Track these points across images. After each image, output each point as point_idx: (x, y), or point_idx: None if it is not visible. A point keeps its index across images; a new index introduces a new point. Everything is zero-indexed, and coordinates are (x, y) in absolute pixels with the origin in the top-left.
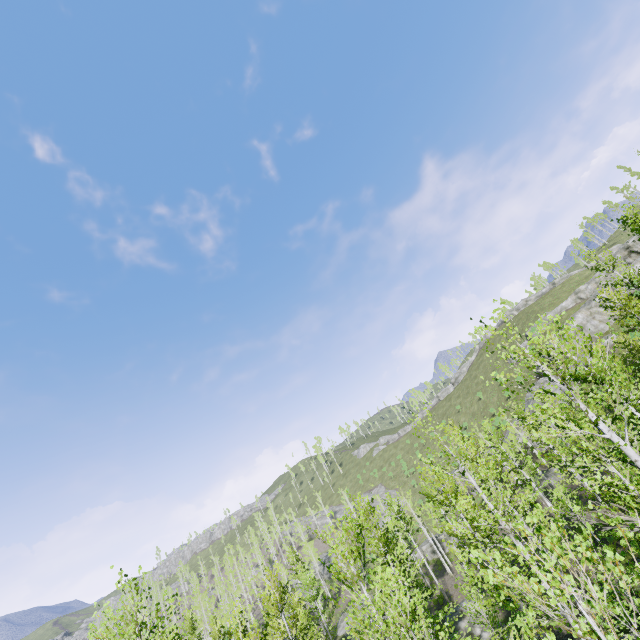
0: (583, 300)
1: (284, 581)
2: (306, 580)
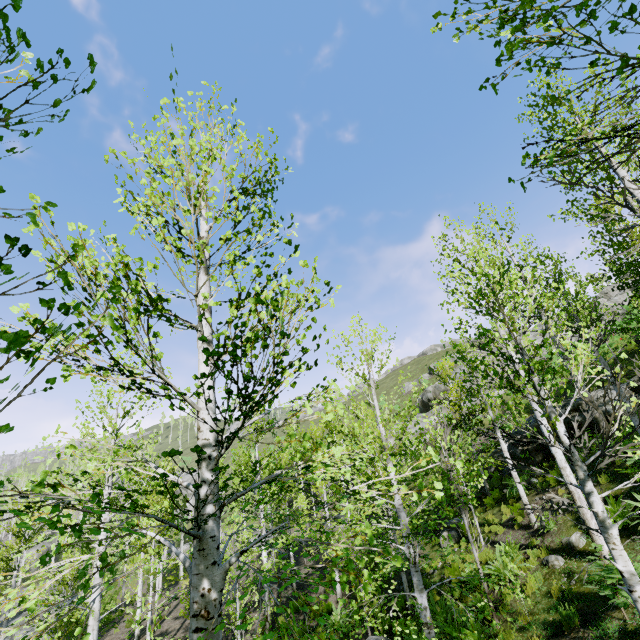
0: None
1: None
2: None
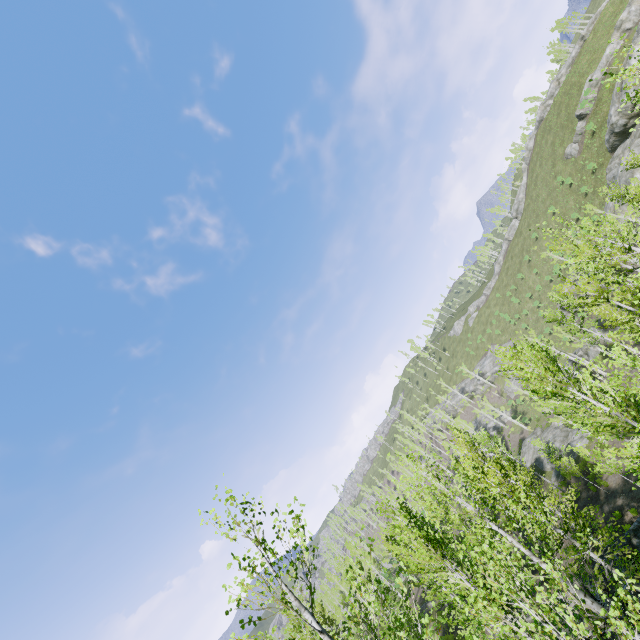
0: (631, 30)
1: (456, 453)
2: (482, 438)
